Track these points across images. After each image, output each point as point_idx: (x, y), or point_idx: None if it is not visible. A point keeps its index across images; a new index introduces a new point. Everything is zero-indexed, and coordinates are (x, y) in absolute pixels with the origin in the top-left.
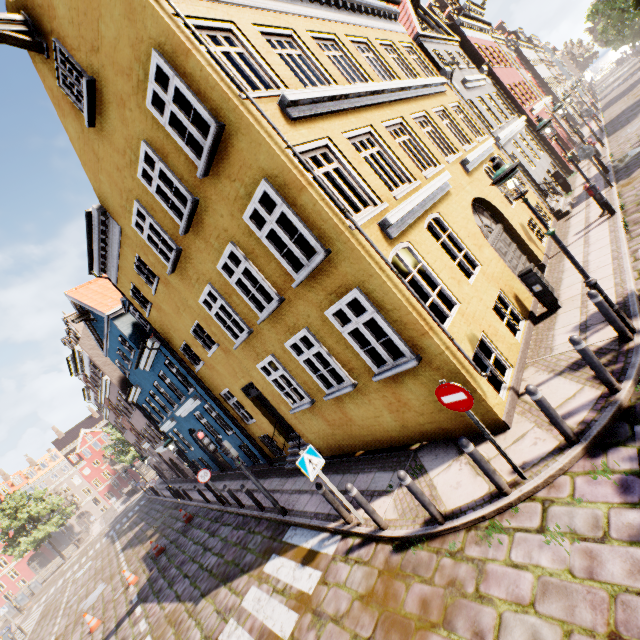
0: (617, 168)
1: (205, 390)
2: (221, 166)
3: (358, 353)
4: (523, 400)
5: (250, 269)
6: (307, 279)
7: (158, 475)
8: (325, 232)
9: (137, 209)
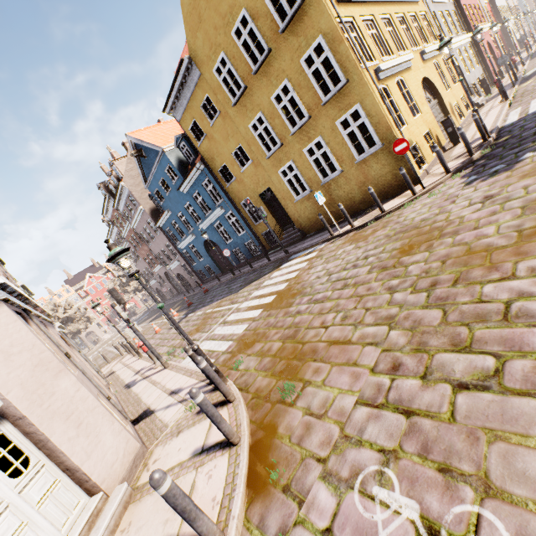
0: (524, 78)
1: (230, 201)
2: (294, 27)
3: (349, 149)
4: (430, 174)
5: (294, 97)
6: (329, 101)
7: (175, 277)
8: (348, 69)
9: (221, 58)
